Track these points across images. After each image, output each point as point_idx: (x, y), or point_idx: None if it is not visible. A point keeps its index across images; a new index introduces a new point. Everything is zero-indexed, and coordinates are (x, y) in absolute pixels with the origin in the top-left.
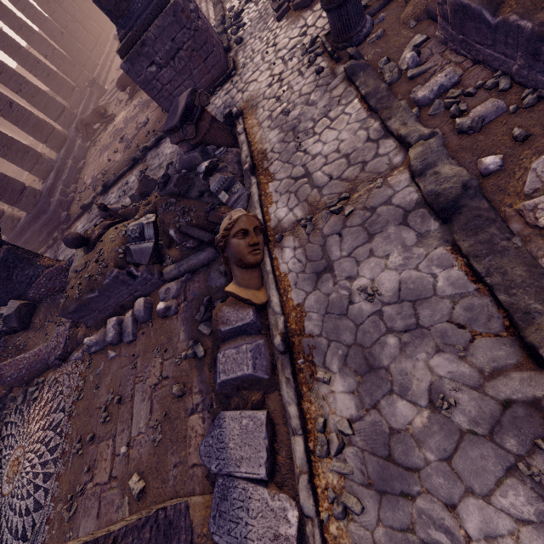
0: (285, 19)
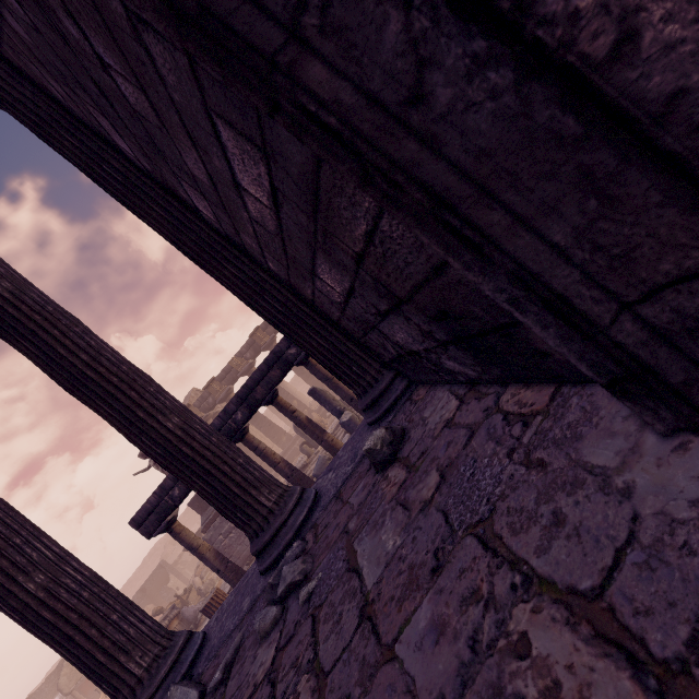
0: None
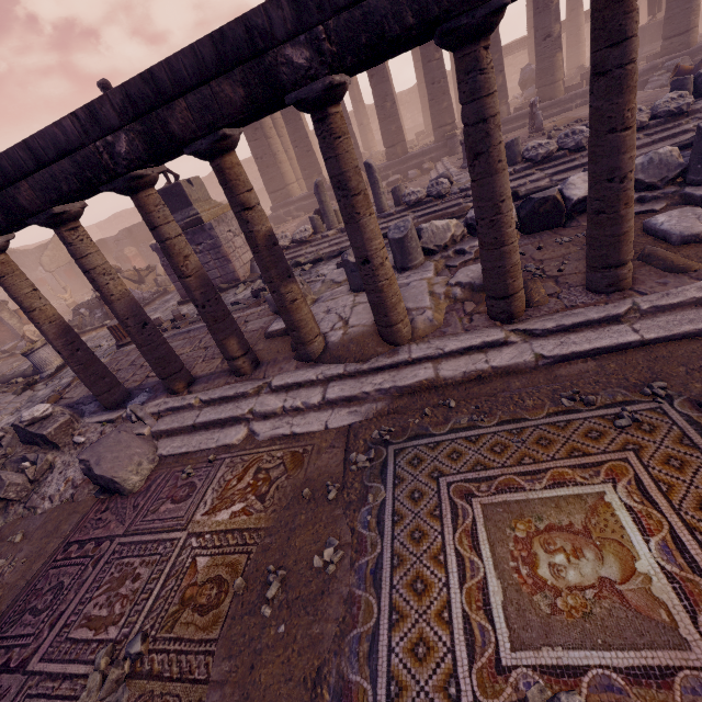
0: None
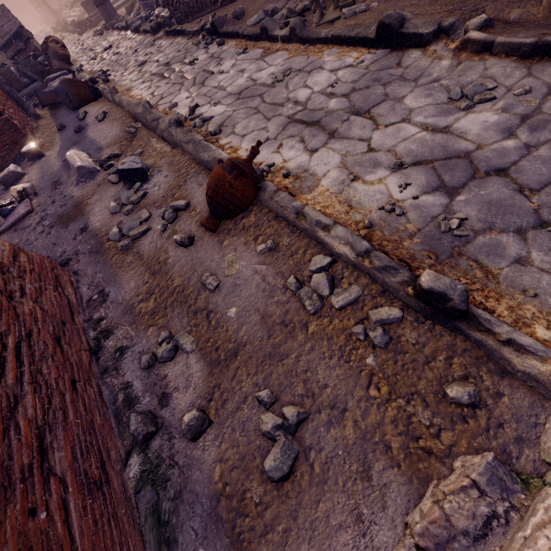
0: (85, 34)
